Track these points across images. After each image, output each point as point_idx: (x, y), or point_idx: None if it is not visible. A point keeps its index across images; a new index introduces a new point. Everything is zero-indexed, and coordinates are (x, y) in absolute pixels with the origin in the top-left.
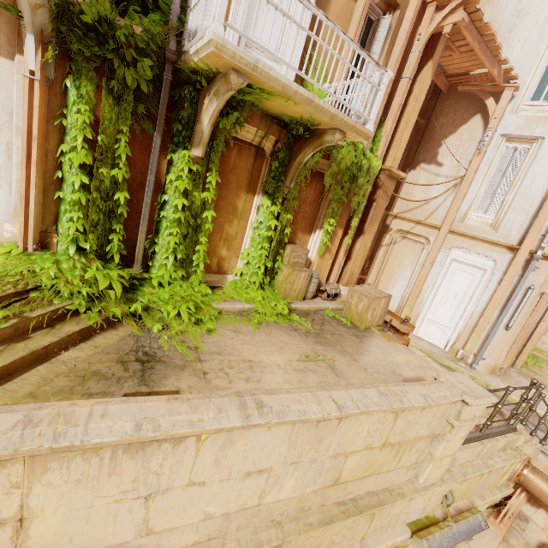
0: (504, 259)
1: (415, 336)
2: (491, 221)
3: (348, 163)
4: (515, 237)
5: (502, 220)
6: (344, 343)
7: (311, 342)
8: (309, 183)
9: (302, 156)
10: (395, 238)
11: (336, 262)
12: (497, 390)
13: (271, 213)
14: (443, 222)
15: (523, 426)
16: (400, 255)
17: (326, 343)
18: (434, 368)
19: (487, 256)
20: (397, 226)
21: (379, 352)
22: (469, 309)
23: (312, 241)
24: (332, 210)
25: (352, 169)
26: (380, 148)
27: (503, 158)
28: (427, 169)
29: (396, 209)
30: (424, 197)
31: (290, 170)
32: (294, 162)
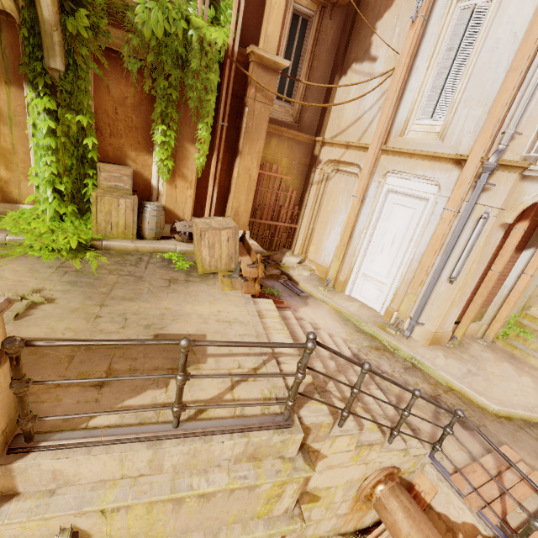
0: (450, 179)
1: (348, 296)
2: (440, 128)
3: (159, 34)
4: (467, 145)
5: (450, 122)
6: (125, 286)
7: (55, 281)
8: (121, 75)
9: (41, 8)
10: (326, 172)
11: (207, 195)
12: (121, 340)
13: (42, 111)
14: (373, 138)
15: (330, 420)
16: (334, 195)
17: (86, 284)
18: (257, 324)
19: (429, 178)
20: (327, 155)
21: (178, 299)
22: (408, 257)
23: (155, 162)
24: (161, 112)
25: (174, 46)
26: (232, 18)
27: (457, 28)
28: (359, 71)
29: (327, 134)
30: (356, 110)
31: (43, 39)
32: (39, 23)
